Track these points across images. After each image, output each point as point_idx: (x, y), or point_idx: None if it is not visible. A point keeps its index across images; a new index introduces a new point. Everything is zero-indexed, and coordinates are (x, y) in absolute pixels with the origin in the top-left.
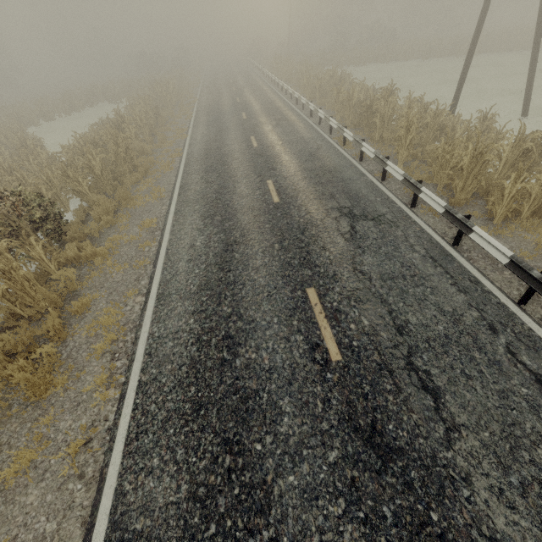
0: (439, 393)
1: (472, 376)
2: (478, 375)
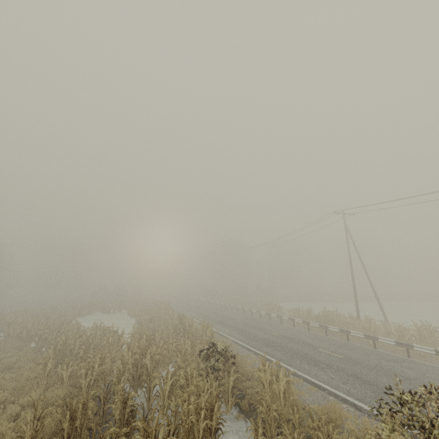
0: None
1: None
2: None
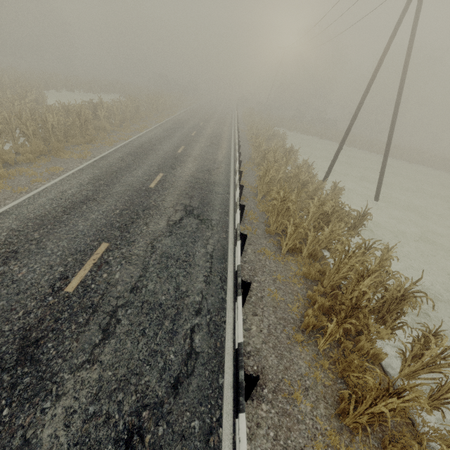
0: (111, 336)
1: (147, 334)
2: (151, 335)
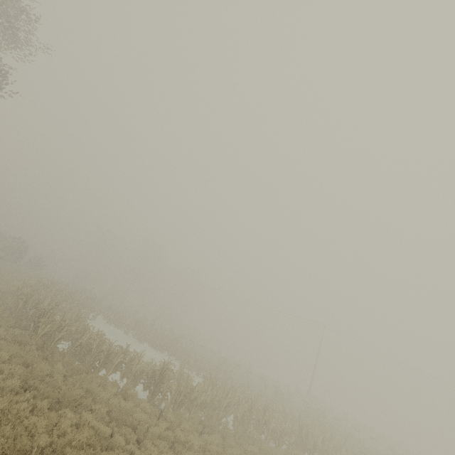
0: None
1: None
2: None
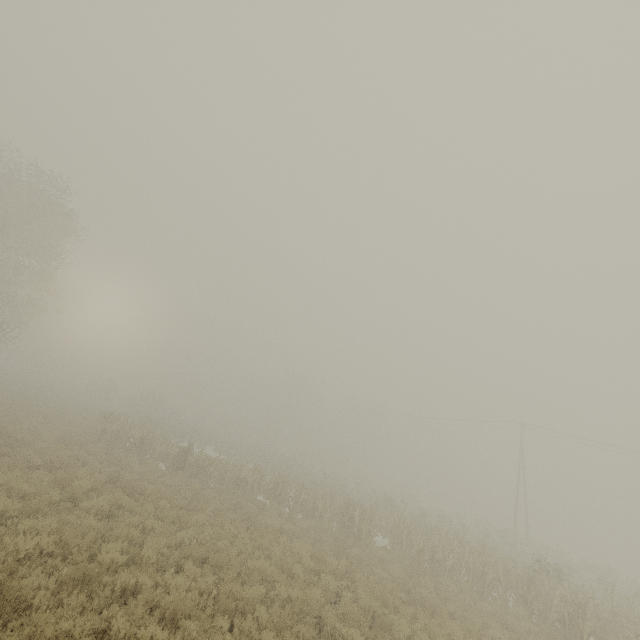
0: None
1: None
2: None
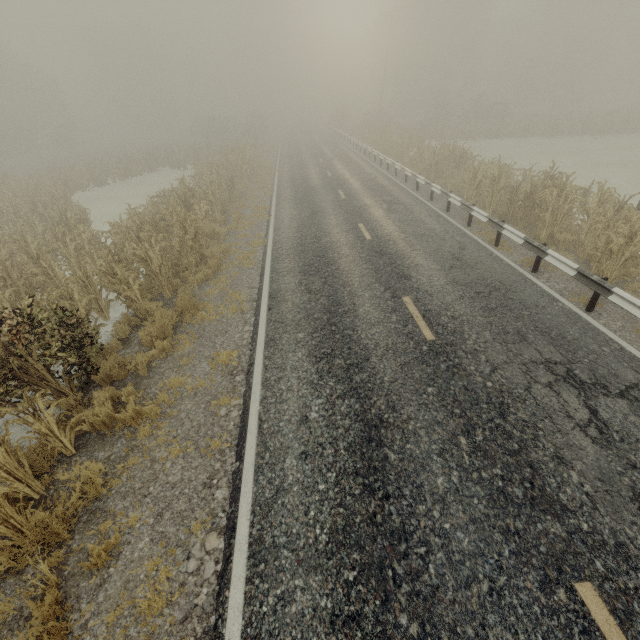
0: None
1: None
2: None
